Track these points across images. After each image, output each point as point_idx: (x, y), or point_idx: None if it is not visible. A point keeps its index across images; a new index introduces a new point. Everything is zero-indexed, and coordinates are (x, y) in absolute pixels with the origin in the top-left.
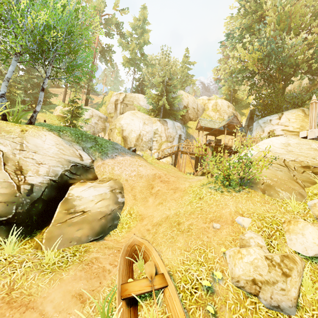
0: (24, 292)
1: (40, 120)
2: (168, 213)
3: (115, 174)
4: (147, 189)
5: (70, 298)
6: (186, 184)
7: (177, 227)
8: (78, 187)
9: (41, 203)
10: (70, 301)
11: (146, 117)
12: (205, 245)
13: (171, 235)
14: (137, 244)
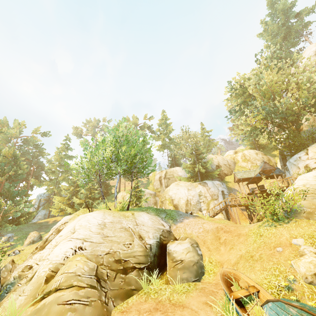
0: (177, 301)
1: None
2: (240, 253)
3: (188, 233)
4: (216, 240)
5: (202, 304)
6: (245, 230)
7: (251, 259)
8: (171, 244)
9: (156, 257)
10: (203, 305)
11: (188, 183)
12: (276, 263)
13: (249, 265)
14: (227, 274)
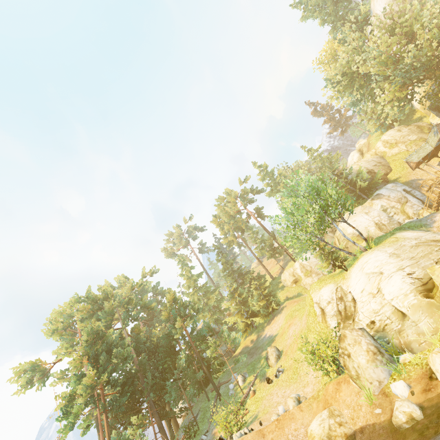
0: None
1: (289, 296)
2: None
3: None
4: None
5: None
6: None
7: None
8: None
9: None
10: None
11: (359, 208)
12: None
13: None
14: None
